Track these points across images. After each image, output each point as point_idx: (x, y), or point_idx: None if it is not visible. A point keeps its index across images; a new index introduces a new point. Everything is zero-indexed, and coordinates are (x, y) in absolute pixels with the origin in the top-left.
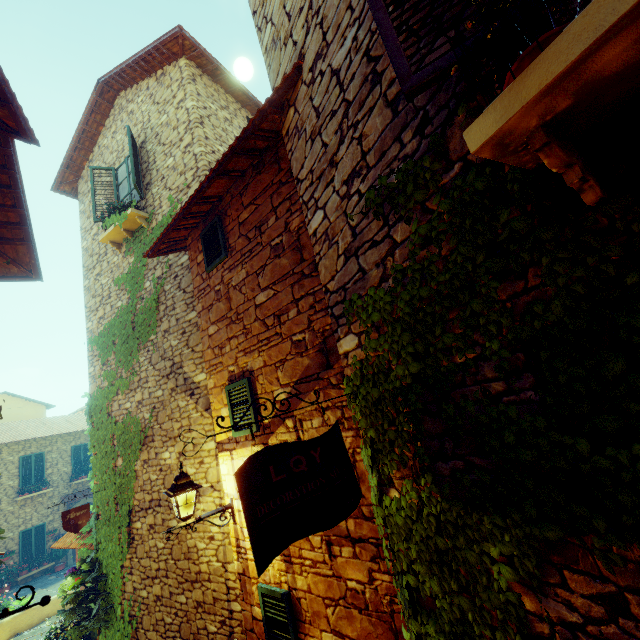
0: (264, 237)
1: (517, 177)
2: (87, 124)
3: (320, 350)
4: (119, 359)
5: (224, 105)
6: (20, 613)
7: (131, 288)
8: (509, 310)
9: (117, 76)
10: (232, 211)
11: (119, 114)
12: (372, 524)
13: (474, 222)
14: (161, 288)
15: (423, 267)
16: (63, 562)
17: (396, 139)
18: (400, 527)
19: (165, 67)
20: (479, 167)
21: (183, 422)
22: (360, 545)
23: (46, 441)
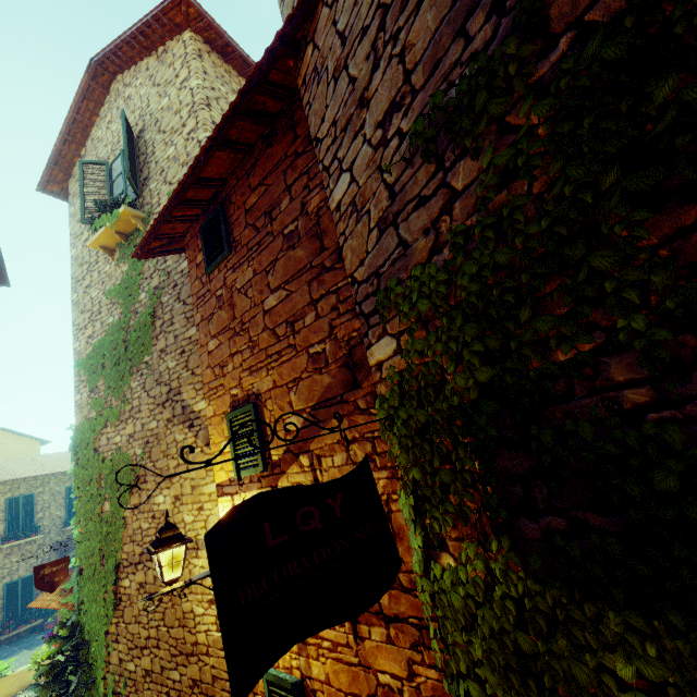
0: (275, 224)
1: (690, 19)
2: (78, 113)
3: (344, 364)
4: (109, 385)
5: (236, 89)
6: None
7: (124, 301)
8: (667, 260)
9: (112, 55)
10: (237, 196)
11: (115, 101)
12: (413, 598)
13: (598, 121)
14: (158, 300)
15: (500, 220)
16: (54, 619)
17: (458, 34)
18: (457, 611)
19: (167, 43)
20: (609, 26)
21: (180, 459)
22: (396, 626)
23: (37, 481)
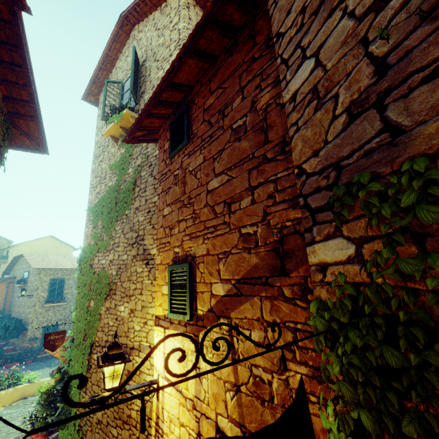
0: (226, 120)
1: None
2: (110, 50)
3: (274, 250)
4: (103, 225)
5: None
6: (29, 384)
7: (119, 172)
8: None
9: (133, 10)
10: (199, 99)
11: (132, 42)
12: None
13: None
14: (139, 174)
15: None
16: None
17: None
18: None
19: (168, 0)
20: None
21: (137, 285)
22: None
23: (67, 271)
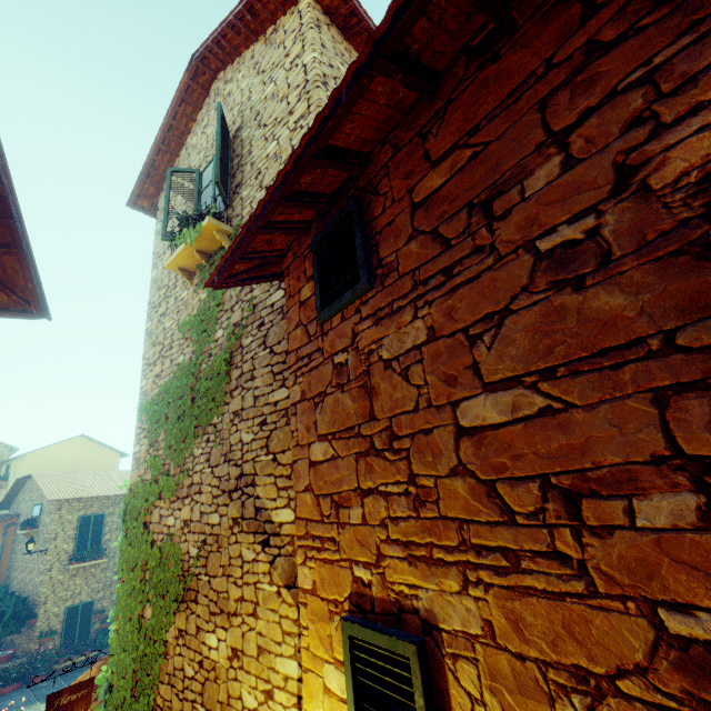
0: (504, 228)
1: None
2: (175, 118)
3: None
4: (169, 443)
5: None
6: None
7: (197, 337)
8: None
9: (215, 45)
10: (393, 181)
11: (214, 101)
12: None
13: None
14: (237, 341)
15: None
16: (107, 652)
17: None
18: None
19: (278, 20)
20: None
21: (245, 591)
22: None
23: (109, 500)
